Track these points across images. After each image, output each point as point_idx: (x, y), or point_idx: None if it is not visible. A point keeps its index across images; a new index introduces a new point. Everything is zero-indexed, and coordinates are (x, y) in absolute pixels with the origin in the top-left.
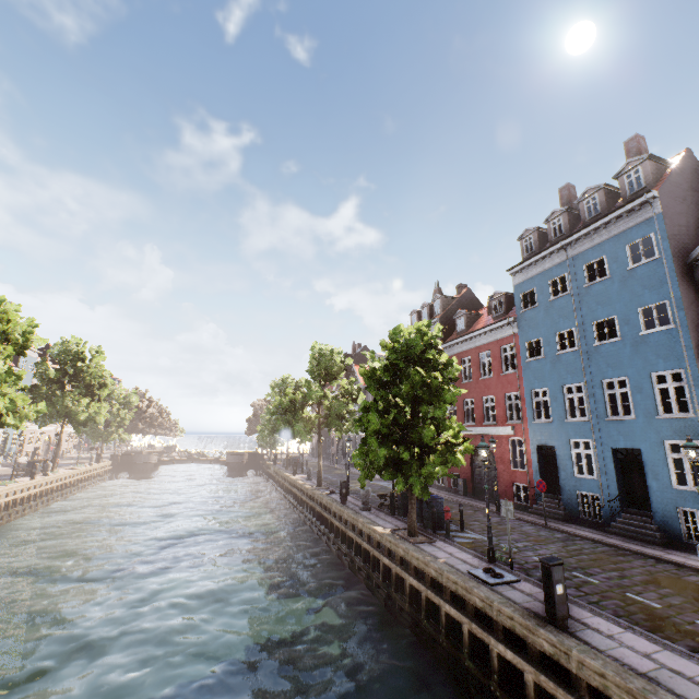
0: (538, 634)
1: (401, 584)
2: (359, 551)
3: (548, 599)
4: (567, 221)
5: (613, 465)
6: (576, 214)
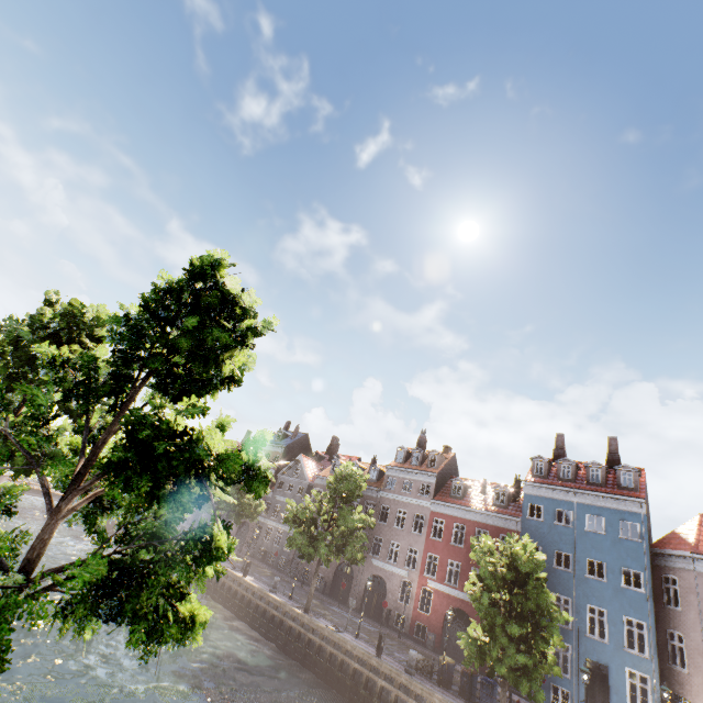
0: None
1: None
2: None
3: None
4: (574, 472)
5: None
6: (577, 468)
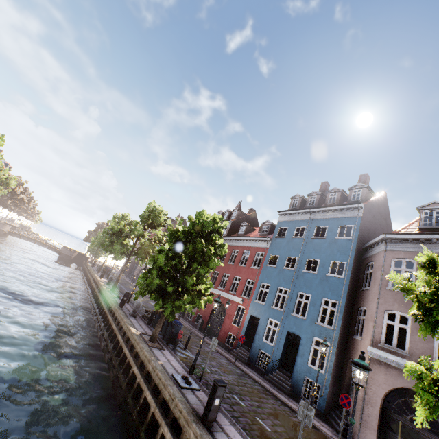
0: (191, 426)
1: (128, 370)
2: (115, 340)
3: (208, 406)
4: (318, 199)
5: (284, 341)
6: (324, 198)
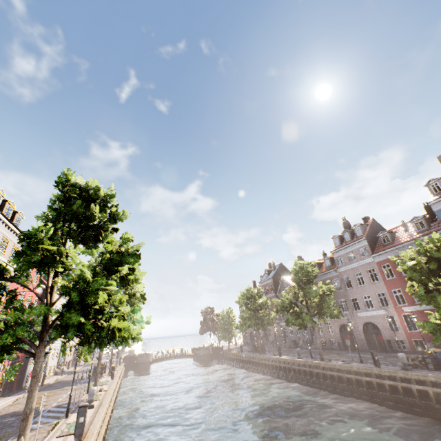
0: None
1: None
2: (437, 399)
3: None
4: None
5: None
6: None
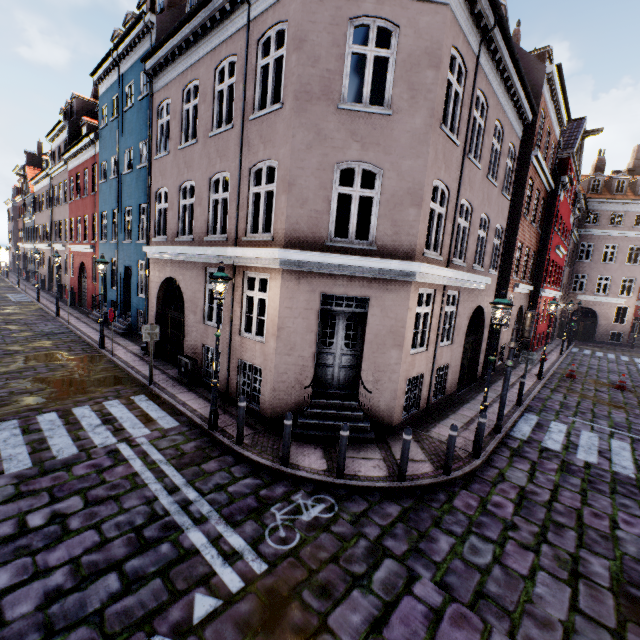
0: None
1: None
2: None
3: None
4: None
5: (124, 280)
6: None
